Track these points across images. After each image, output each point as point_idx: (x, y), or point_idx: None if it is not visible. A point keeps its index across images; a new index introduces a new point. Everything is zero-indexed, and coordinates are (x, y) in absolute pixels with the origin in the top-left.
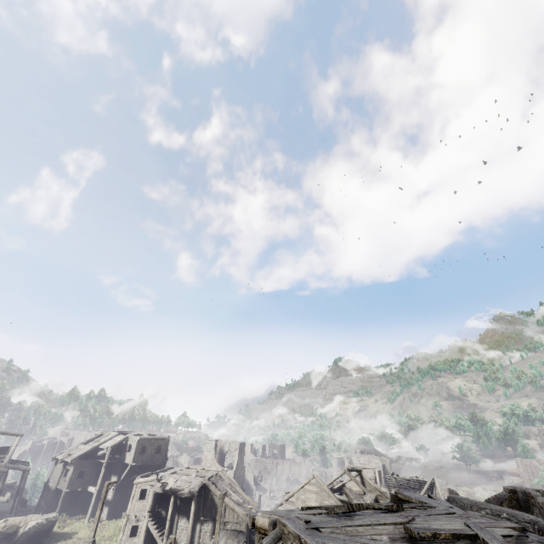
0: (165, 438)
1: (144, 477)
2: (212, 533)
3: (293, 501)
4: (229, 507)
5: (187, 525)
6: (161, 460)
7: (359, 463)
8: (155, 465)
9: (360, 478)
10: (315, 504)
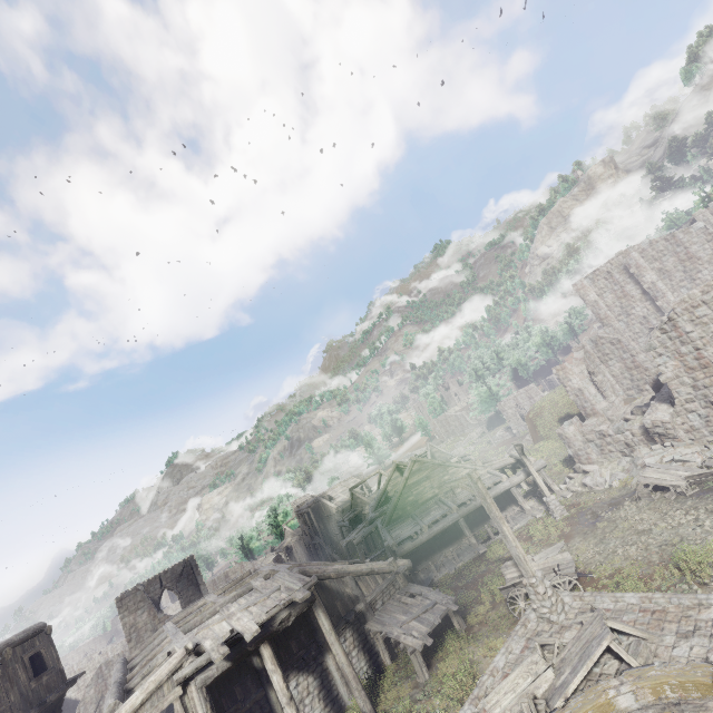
0: (41, 627)
1: (121, 699)
2: (361, 643)
3: (399, 515)
4: (363, 573)
5: (306, 684)
6: (58, 685)
7: (340, 493)
8: (44, 711)
9: (399, 472)
10: (433, 492)
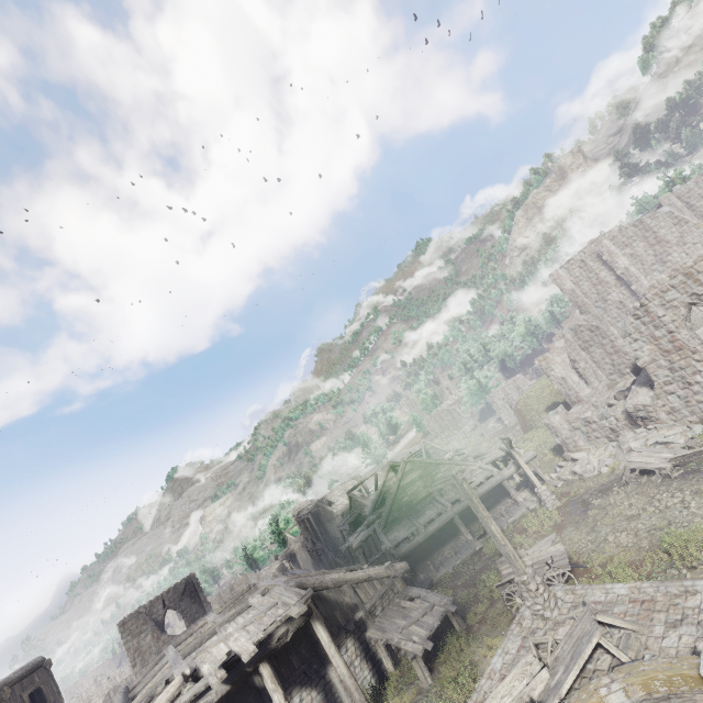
0: (39, 662)
1: None
2: (363, 651)
3: (395, 517)
4: (360, 580)
5: (309, 699)
6: None
7: (338, 496)
8: None
9: (394, 472)
10: (427, 491)
